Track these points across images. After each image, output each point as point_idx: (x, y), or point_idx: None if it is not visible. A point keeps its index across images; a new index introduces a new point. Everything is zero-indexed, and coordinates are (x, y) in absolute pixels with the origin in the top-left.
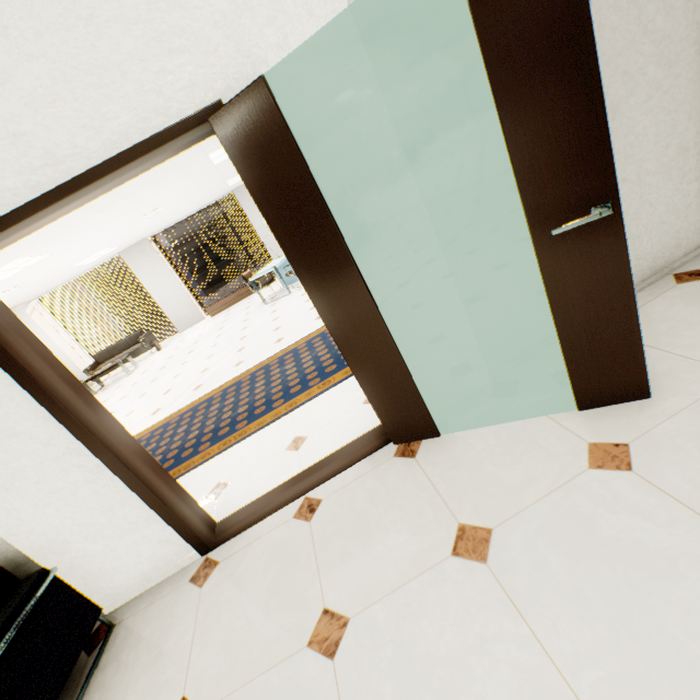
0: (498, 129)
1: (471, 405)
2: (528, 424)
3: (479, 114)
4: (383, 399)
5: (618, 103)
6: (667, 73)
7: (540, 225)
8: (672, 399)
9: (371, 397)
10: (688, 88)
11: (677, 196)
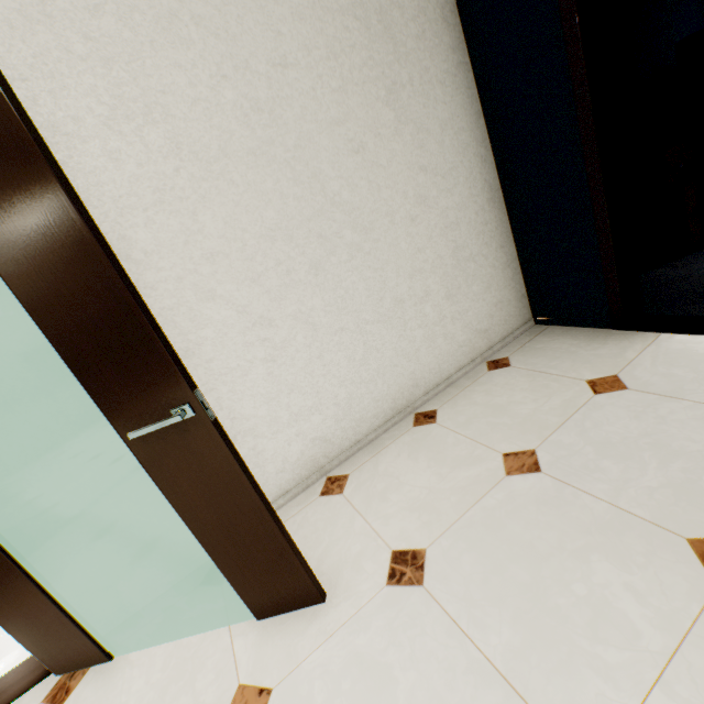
0: (175, 282)
1: (176, 597)
2: (205, 642)
3: (146, 267)
4: (18, 621)
5: (319, 261)
6: (366, 237)
7: (125, 423)
8: (341, 605)
9: (0, 619)
10: (390, 250)
11: (404, 341)
